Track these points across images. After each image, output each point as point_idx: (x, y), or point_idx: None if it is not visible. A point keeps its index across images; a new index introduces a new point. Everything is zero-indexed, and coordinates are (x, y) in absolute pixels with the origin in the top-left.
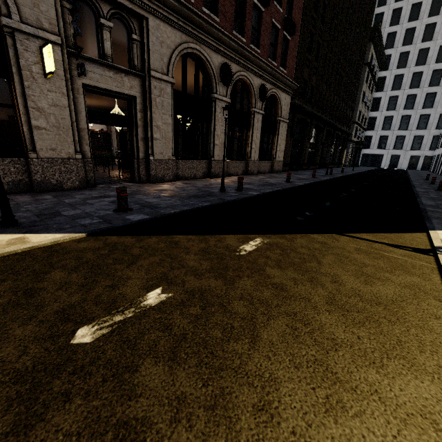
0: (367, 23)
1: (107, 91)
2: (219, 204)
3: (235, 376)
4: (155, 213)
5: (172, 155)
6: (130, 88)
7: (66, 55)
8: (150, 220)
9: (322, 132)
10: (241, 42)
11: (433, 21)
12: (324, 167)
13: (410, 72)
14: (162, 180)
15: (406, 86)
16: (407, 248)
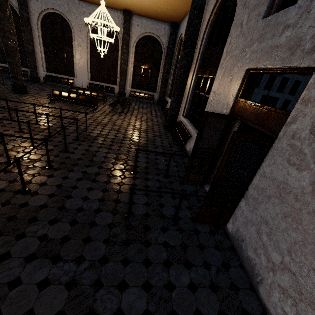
0: None
1: None
2: None
3: None
4: None
5: None
6: None
7: None
8: None
9: None
10: None
11: None
12: None
13: None
14: None
15: None
16: None
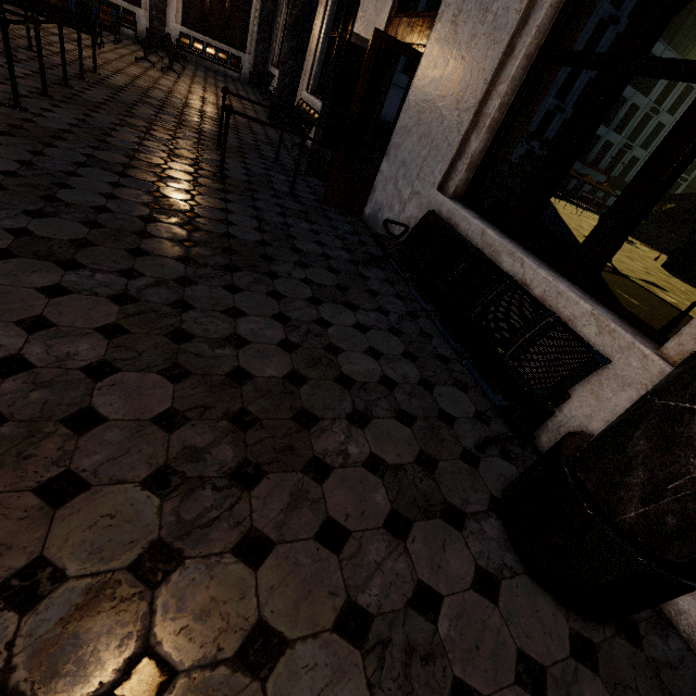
0: None
1: None
2: None
3: None
4: None
5: None
6: None
7: None
8: None
9: None
10: None
11: None
12: None
13: None
14: None
15: None
16: (616, 274)
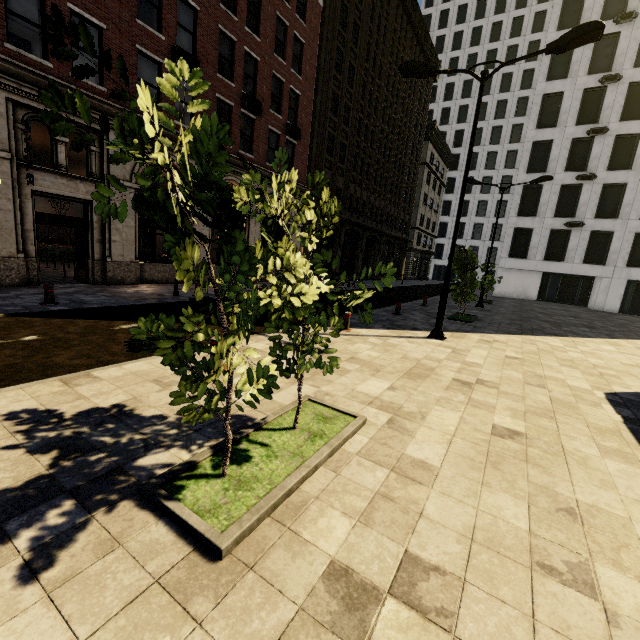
0: (418, 121)
1: (59, 196)
2: (151, 304)
3: (44, 353)
4: (78, 306)
5: (136, 258)
6: (87, 193)
7: (16, 167)
8: (68, 311)
9: (361, 238)
10: (227, 149)
11: (499, 124)
12: (372, 278)
13: (480, 176)
14: (122, 283)
15: (477, 191)
16: None
